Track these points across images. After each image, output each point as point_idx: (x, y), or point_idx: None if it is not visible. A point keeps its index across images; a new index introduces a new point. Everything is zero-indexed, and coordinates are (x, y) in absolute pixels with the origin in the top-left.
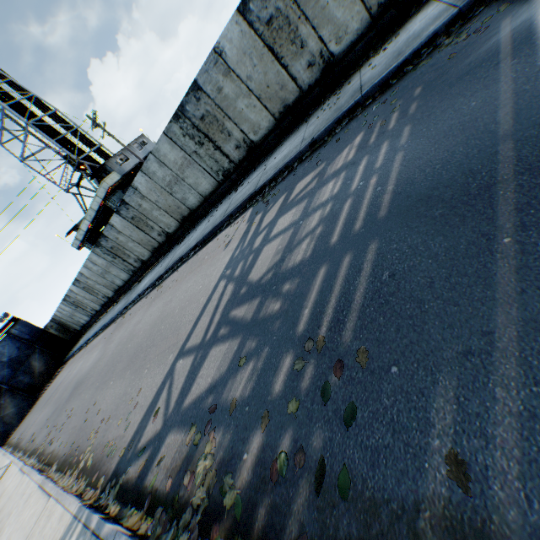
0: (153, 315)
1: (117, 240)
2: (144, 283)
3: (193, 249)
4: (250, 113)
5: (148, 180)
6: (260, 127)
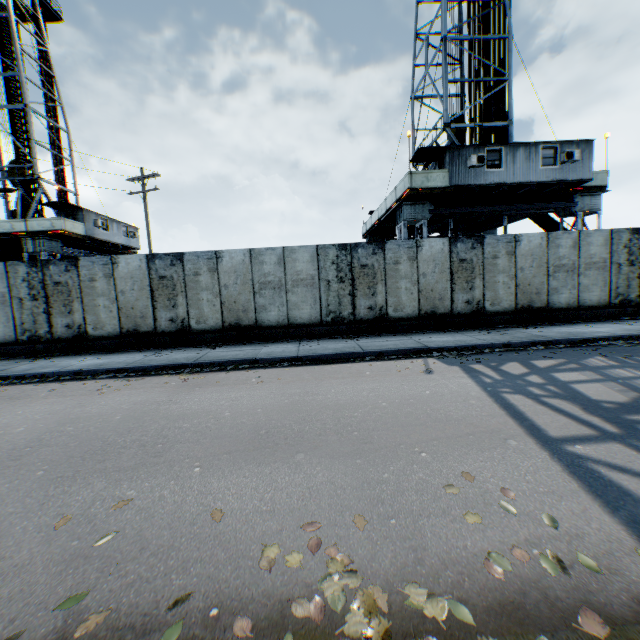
0: (252, 399)
1: (88, 282)
2: (89, 362)
3: (289, 360)
4: (404, 294)
5: (246, 261)
6: (403, 309)
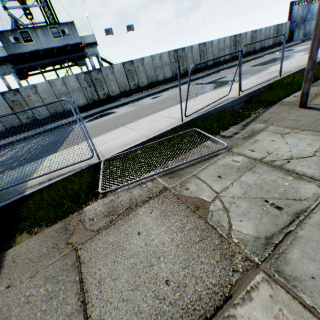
0: None
1: None
2: None
3: None
4: None
5: None
6: None
